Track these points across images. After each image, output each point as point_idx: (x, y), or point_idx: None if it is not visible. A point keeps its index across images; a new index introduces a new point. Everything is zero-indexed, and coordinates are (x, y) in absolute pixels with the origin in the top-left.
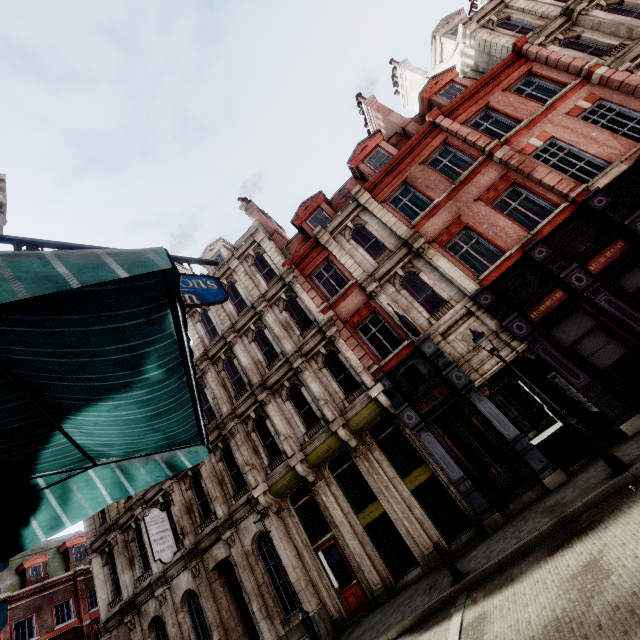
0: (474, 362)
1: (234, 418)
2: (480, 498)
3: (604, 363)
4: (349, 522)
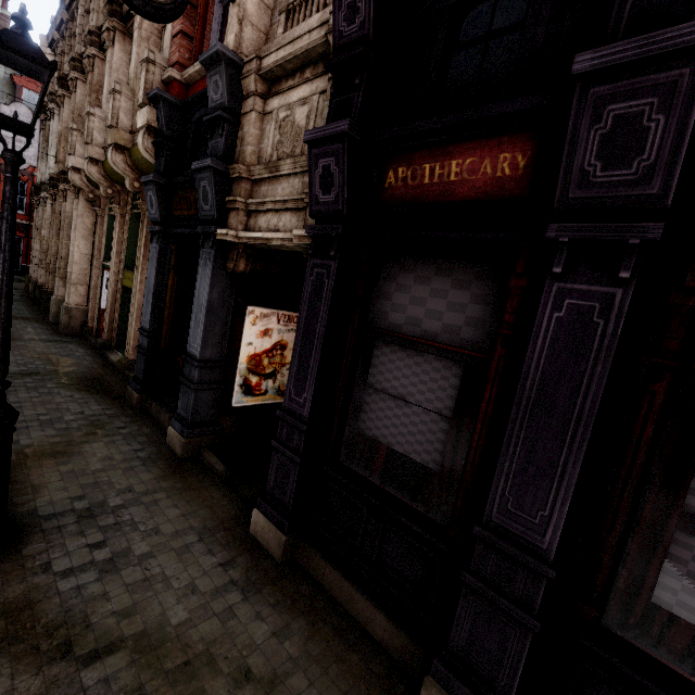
0: (259, 194)
1: (92, 44)
2: (141, 366)
3: (376, 429)
4: (119, 269)
